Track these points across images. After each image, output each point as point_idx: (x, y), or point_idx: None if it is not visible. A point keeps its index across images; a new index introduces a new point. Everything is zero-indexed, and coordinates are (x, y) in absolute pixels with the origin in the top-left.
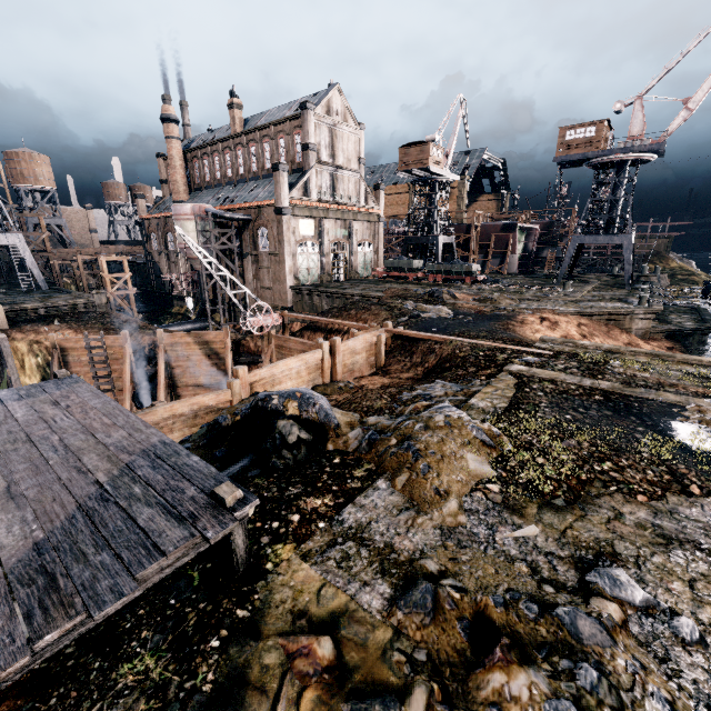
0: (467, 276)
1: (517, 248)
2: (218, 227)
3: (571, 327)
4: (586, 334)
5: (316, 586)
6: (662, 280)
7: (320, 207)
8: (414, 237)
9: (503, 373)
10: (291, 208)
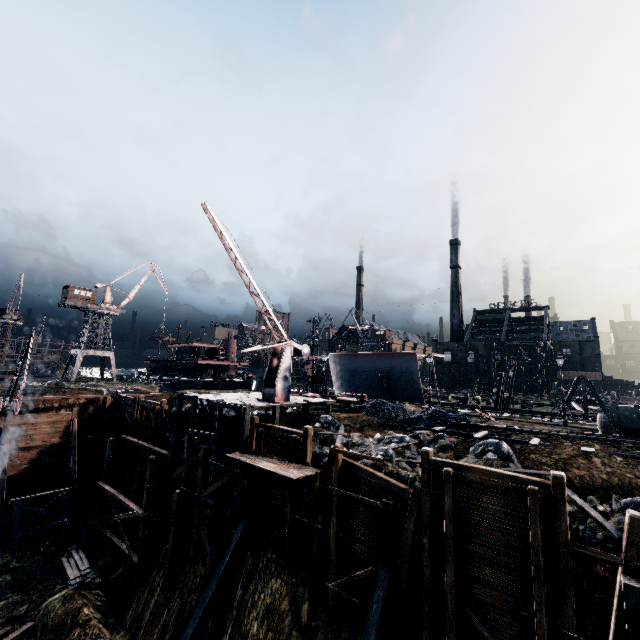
0: (10, 375)
1: None
2: None
3: None
4: None
5: None
6: None
7: None
8: None
9: None
10: None
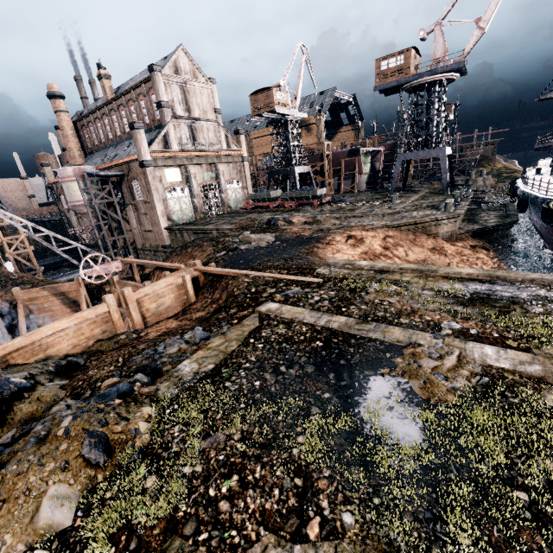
0: (314, 199)
1: (363, 169)
2: (103, 183)
3: (375, 241)
4: (389, 246)
5: None
6: (487, 180)
7: (182, 156)
8: (276, 170)
9: (252, 315)
10: (154, 160)
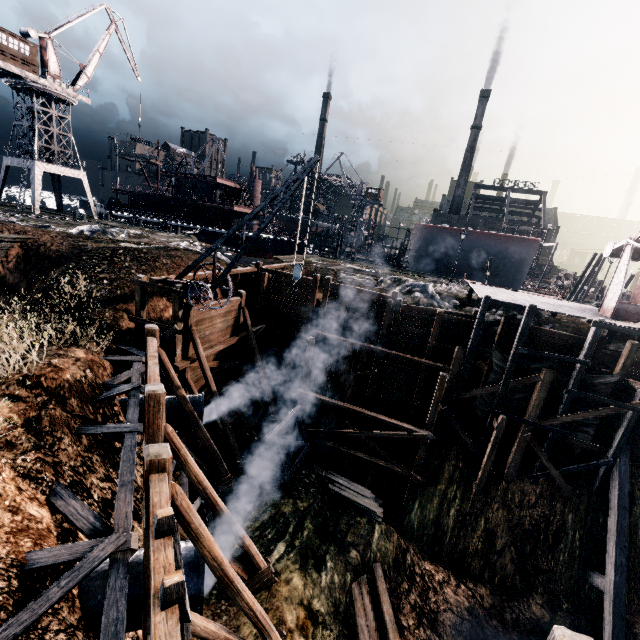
0: None
1: None
2: None
3: None
4: None
5: (461, 295)
6: None
7: None
8: None
9: (337, 271)
10: None
